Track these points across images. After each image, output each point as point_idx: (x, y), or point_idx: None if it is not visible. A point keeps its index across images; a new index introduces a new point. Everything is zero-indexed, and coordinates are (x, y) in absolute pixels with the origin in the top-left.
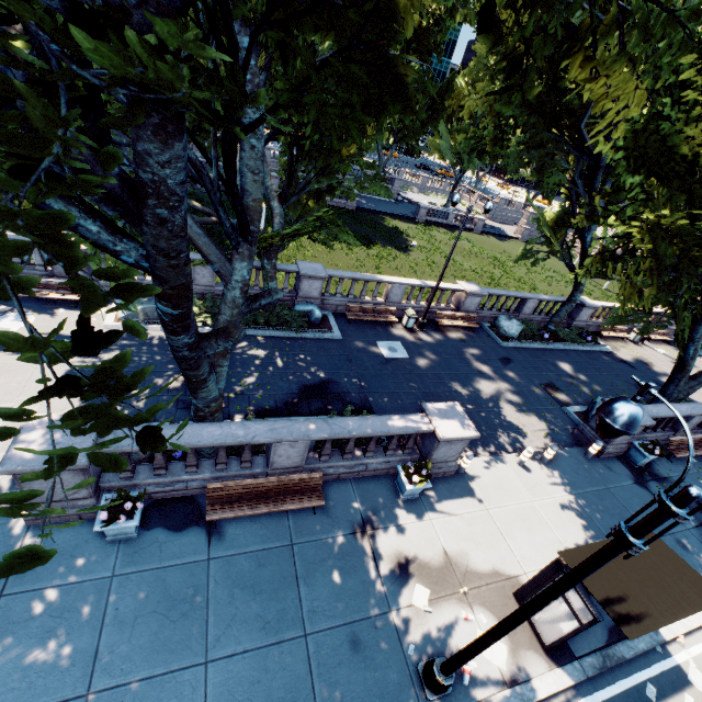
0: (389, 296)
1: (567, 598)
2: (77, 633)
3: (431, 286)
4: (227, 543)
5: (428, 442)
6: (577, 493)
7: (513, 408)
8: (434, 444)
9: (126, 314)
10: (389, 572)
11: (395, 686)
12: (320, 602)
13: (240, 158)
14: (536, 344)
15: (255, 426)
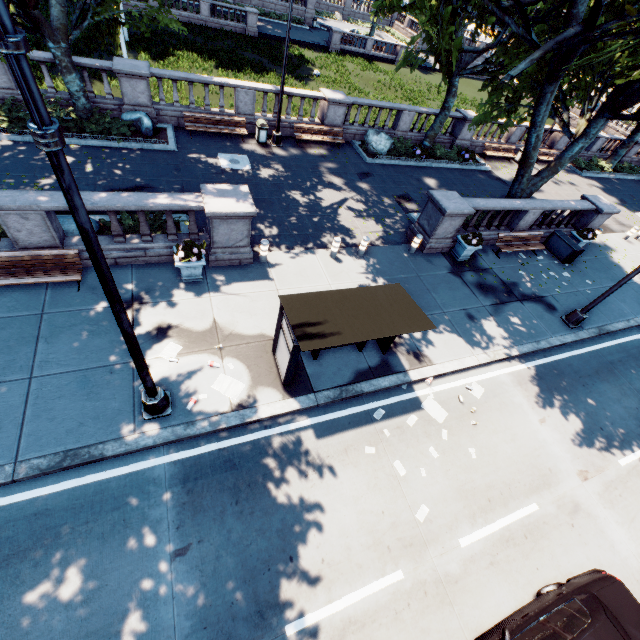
0: (238, 106)
1: (286, 335)
2: None
3: (285, 92)
4: None
5: (209, 225)
6: (383, 279)
7: (352, 214)
8: (210, 224)
9: None
10: (145, 334)
11: (114, 411)
12: (57, 355)
13: None
14: (407, 162)
15: None
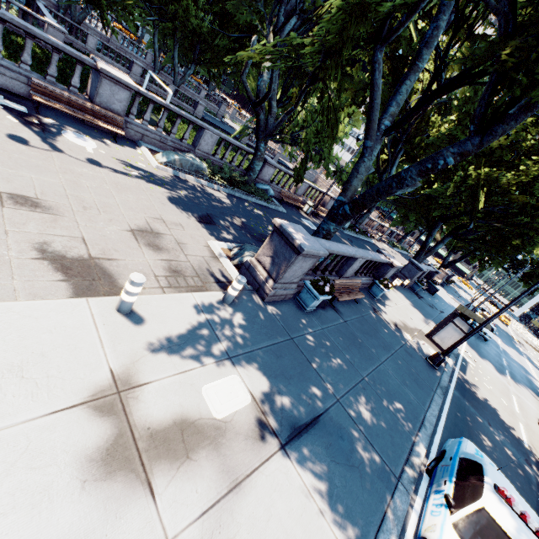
0: (298, 190)
1: (459, 326)
2: (336, 354)
3: (318, 189)
4: (344, 315)
5: (382, 270)
6: (410, 300)
7: None
8: (388, 270)
9: (167, 160)
10: (395, 328)
11: (427, 366)
12: (389, 339)
13: (405, 84)
14: (354, 234)
15: (350, 248)
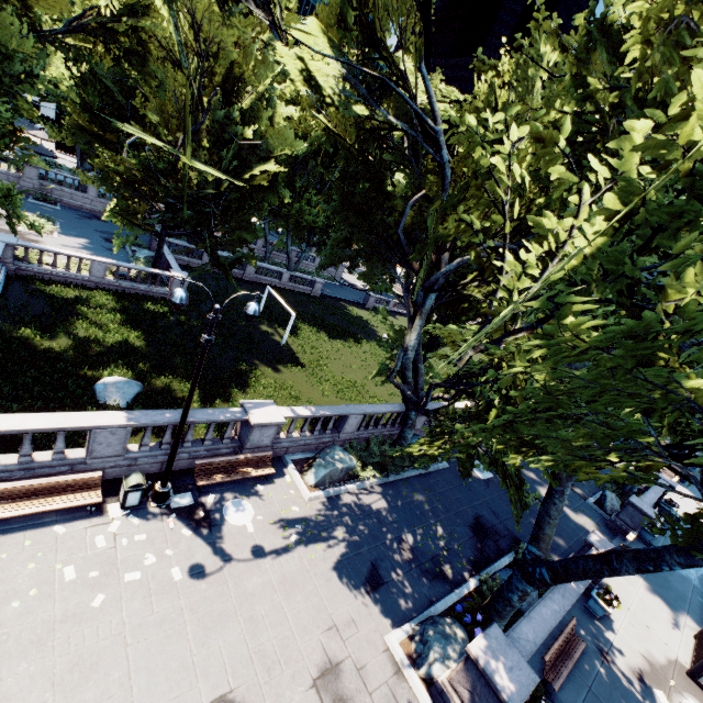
0: None
1: None
2: None
3: None
4: None
5: None
6: (645, 576)
7: (569, 510)
8: None
9: (317, 480)
10: (639, 686)
11: None
12: None
13: None
14: None
15: (554, 596)
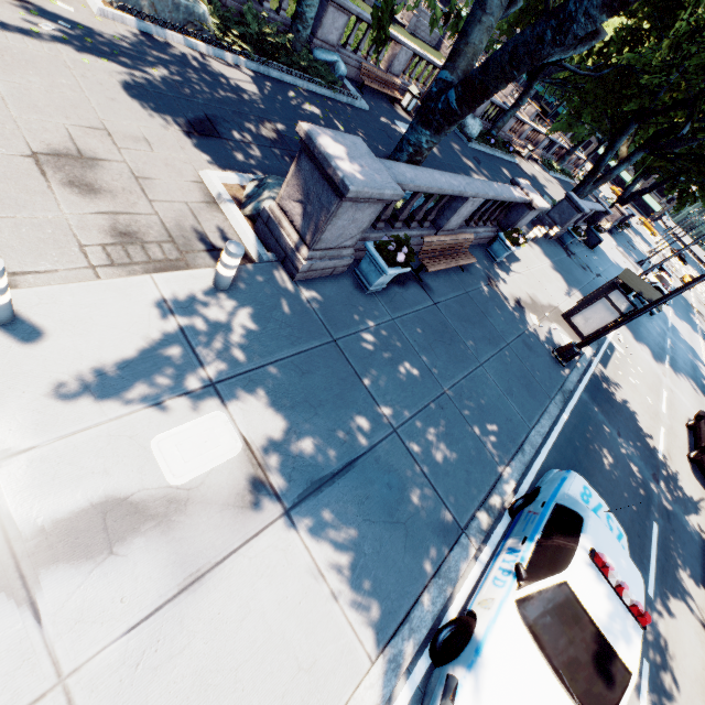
0: (394, 64)
1: (615, 303)
2: (408, 359)
3: (431, 60)
4: (436, 293)
5: (514, 214)
6: (553, 261)
7: None
8: (524, 215)
9: None
10: (516, 307)
11: (551, 363)
12: (502, 327)
13: None
14: (486, 149)
15: (456, 178)
